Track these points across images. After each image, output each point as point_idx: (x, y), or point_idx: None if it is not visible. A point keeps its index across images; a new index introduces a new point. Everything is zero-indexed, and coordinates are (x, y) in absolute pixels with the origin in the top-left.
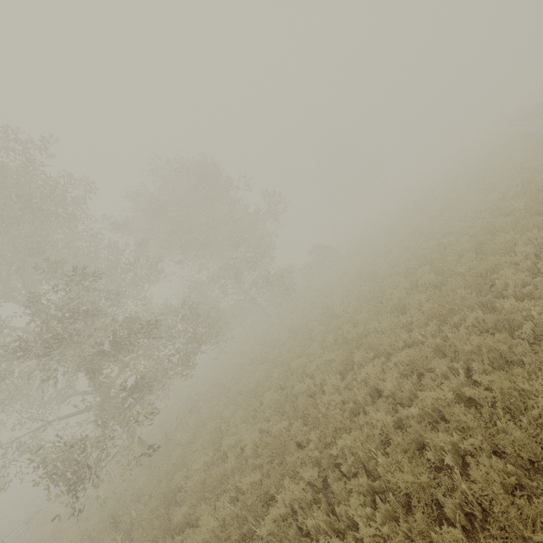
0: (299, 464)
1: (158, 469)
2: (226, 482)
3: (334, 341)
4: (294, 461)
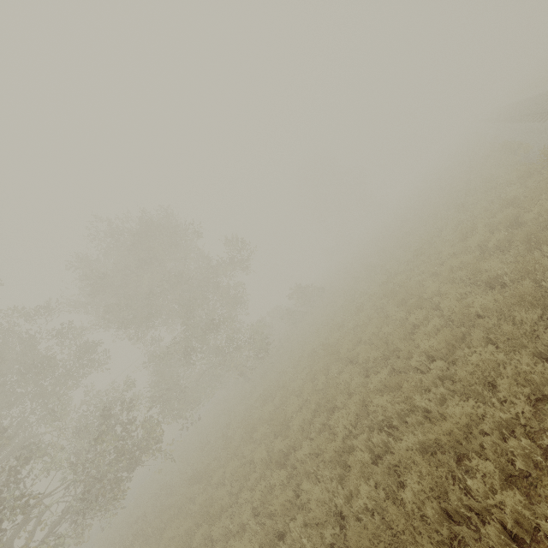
0: None
1: None
2: None
3: (271, 488)
4: None
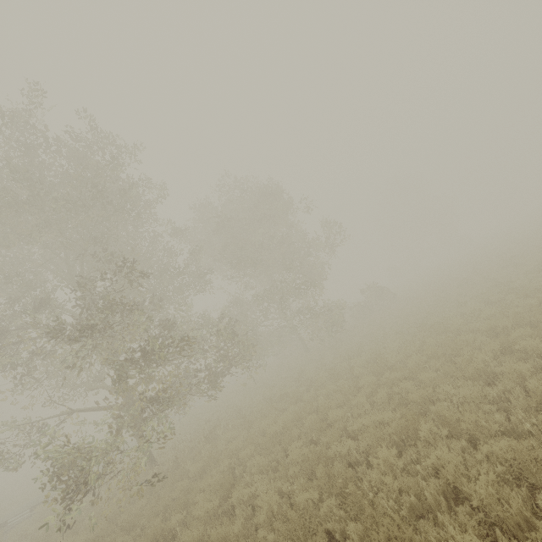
0: None
1: (158, 498)
2: None
3: (387, 398)
4: None
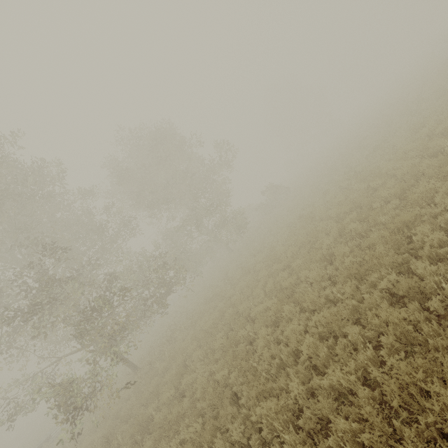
0: (230, 420)
1: (142, 393)
2: (181, 421)
3: (274, 285)
4: (225, 418)
